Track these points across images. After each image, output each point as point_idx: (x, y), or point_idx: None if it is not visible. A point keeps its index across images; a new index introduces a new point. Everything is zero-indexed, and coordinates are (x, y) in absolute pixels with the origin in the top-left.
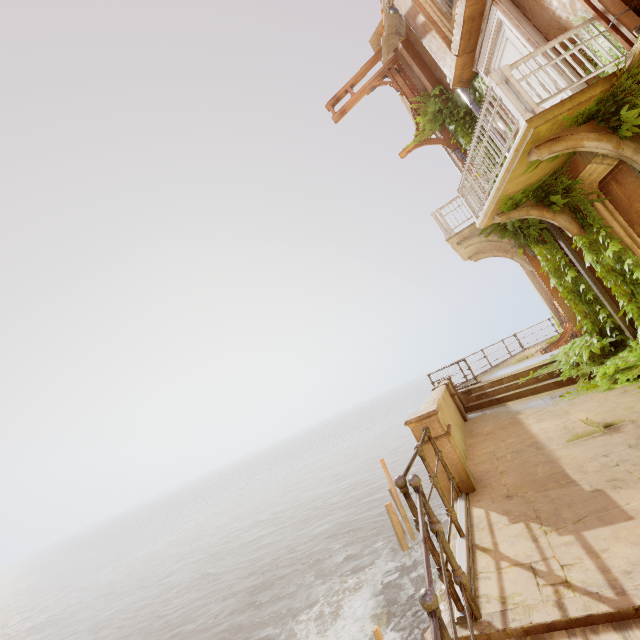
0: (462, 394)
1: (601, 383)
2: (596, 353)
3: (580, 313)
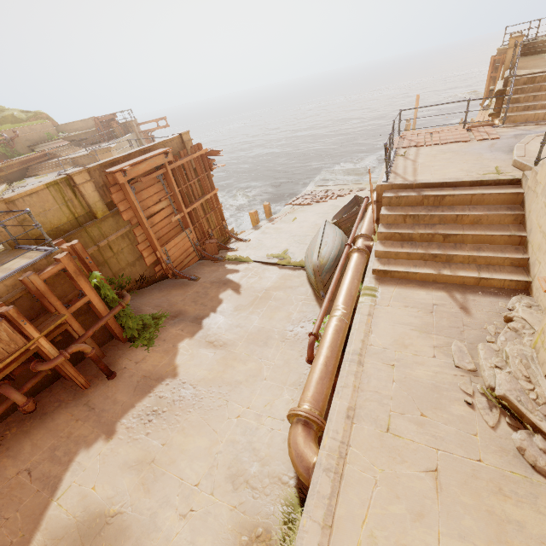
0: None
1: None
2: None
3: None
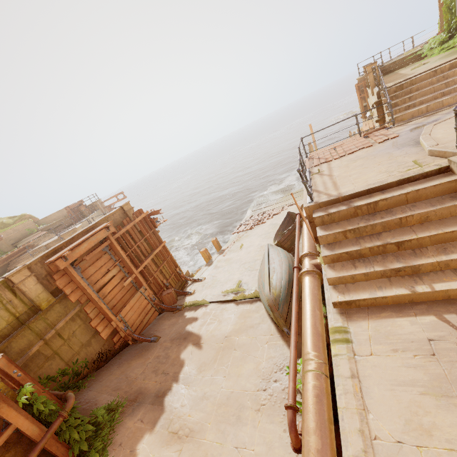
0: None
1: (434, 55)
2: (441, 42)
3: (445, 20)
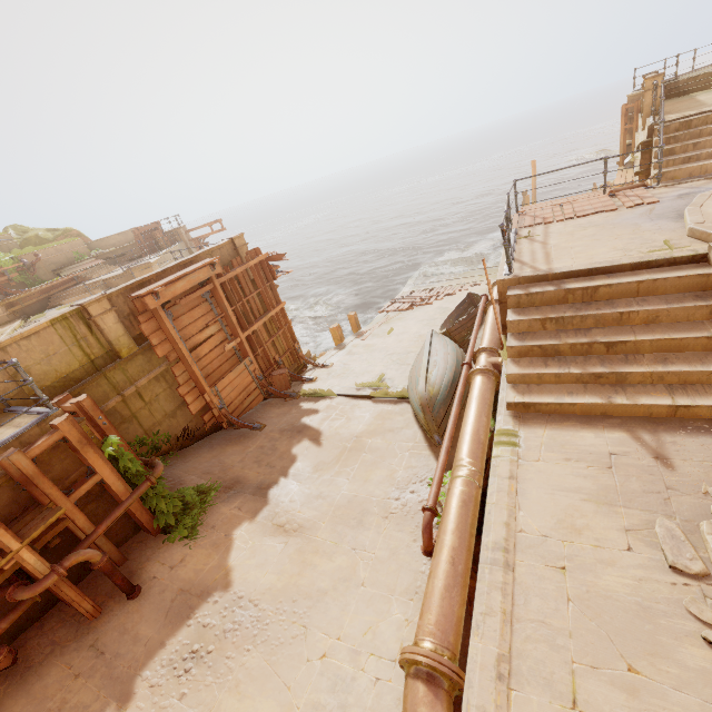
0: None
1: None
2: None
3: None
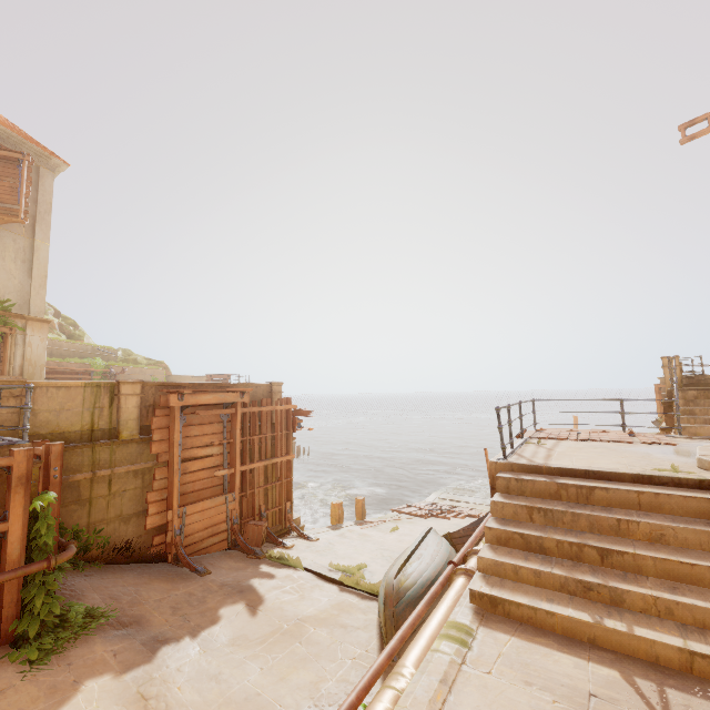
0: (685, 379)
1: None
2: None
3: None
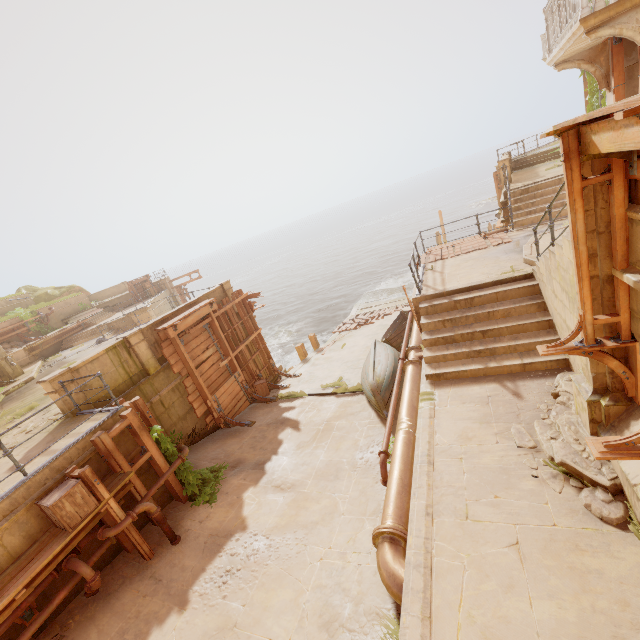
0: (513, 162)
1: None
2: None
3: None
